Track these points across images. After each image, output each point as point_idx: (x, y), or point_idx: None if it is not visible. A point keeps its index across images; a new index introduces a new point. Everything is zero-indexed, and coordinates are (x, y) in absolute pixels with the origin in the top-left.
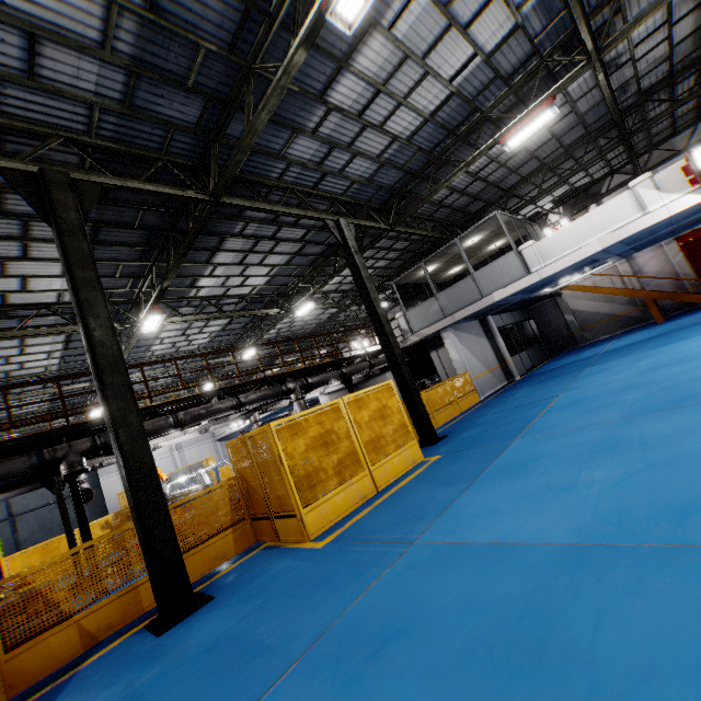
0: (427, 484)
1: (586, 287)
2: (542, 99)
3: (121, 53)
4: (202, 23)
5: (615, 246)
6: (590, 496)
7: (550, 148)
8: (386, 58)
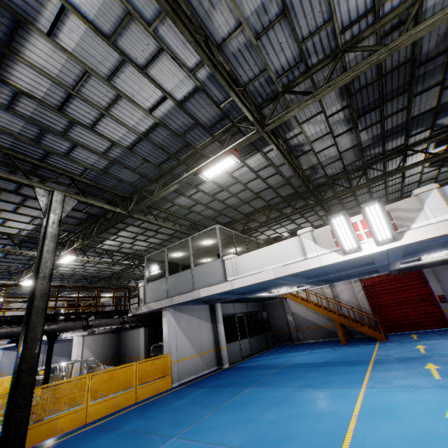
0: None
1: (298, 299)
2: (229, 149)
3: None
4: None
5: (290, 278)
6: None
7: (271, 194)
8: (63, 64)
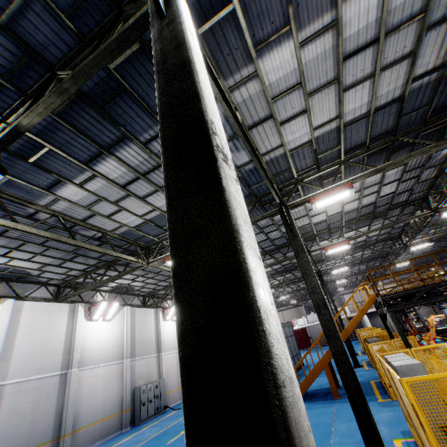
0: None
1: None
2: None
3: None
4: None
5: None
6: None
7: None
8: None
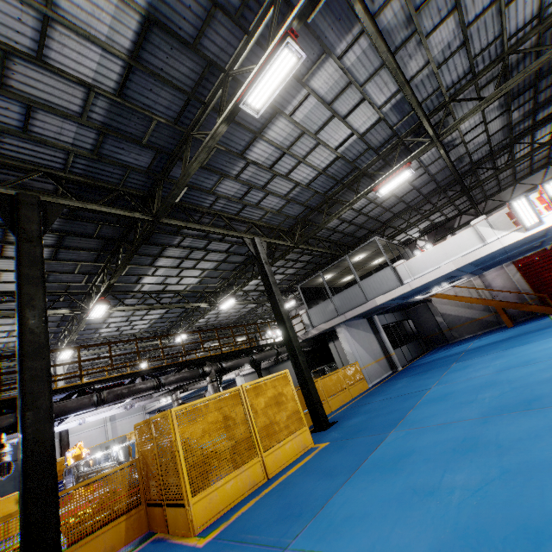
0: (311, 475)
1: (450, 296)
2: (402, 163)
3: (94, 120)
4: (155, 105)
5: (466, 267)
6: (451, 505)
7: (413, 195)
8: (288, 133)
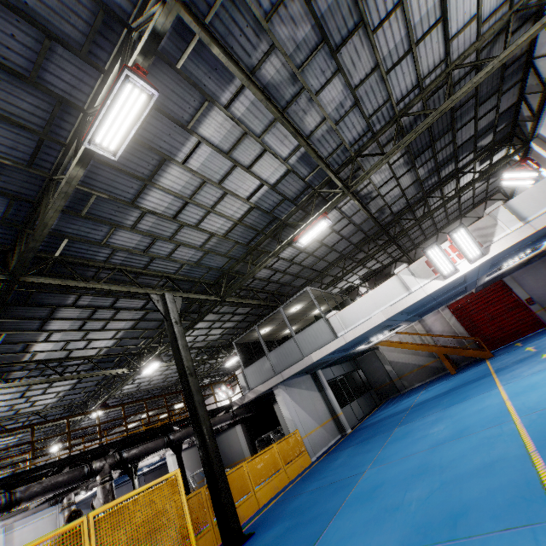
0: None
1: (393, 343)
2: (318, 214)
3: None
4: None
5: (397, 316)
6: None
7: (343, 244)
8: (187, 181)
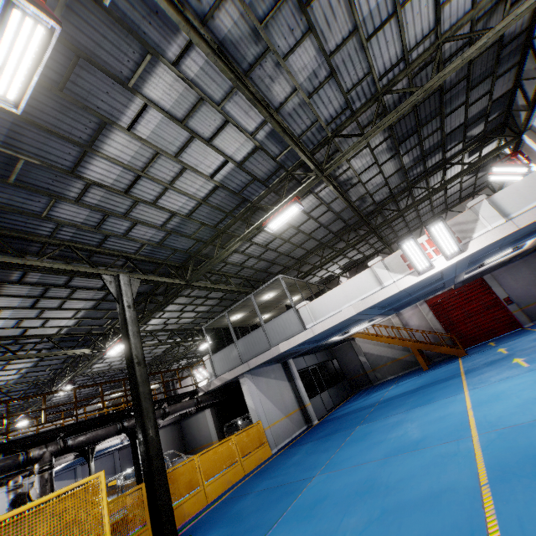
0: None
1: (369, 335)
2: (290, 197)
3: None
4: None
5: (369, 310)
6: None
7: (322, 232)
8: (136, 151)
